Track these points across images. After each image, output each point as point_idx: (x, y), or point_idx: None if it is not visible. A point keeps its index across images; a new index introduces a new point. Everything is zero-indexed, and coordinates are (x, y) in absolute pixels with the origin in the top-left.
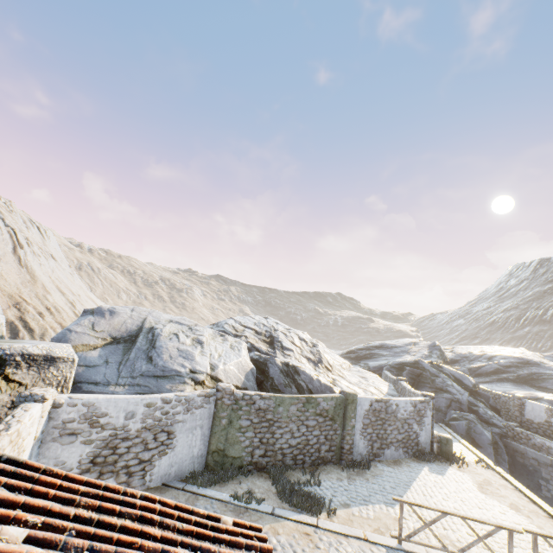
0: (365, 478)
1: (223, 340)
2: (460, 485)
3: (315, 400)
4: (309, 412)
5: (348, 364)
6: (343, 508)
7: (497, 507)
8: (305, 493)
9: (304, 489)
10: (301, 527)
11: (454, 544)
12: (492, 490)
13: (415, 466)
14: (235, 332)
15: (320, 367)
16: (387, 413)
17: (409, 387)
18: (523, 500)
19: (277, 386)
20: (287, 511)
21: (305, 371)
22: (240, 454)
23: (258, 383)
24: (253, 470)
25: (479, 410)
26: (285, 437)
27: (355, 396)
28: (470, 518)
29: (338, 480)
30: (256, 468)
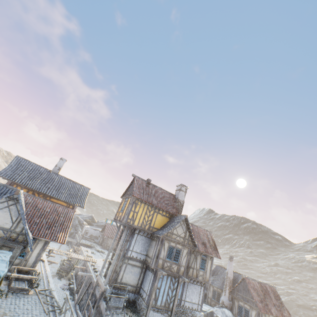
0: None
1: None
2: None
3: None
4: None
5: None
6: None
7: None
8: None
9: None
10: None
11: None
12: None
13: None
14: None
15: None
16: None
17: None
18: None
19: None
20: None
21: None
22: None
23: None
24: None
25: (76, 227)
26: None
27: None
28: None
29: None
30: None
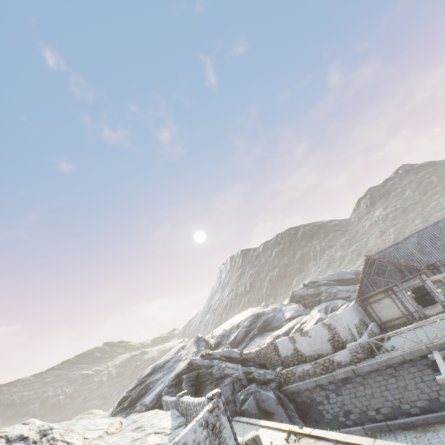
0: None
1: None
2: None
3: None
4: None
5: (119, 420)
6: None
7: None
8: None
9: None
10: None
11: None
12: None
13: None
14: None
15: None
16: None
17: (192, 399)
18: None
19: None
20: None
21: None
22: None
23: None
24: None
25: (255, 375)
26: None
27: None
28: None
29: None
30: None
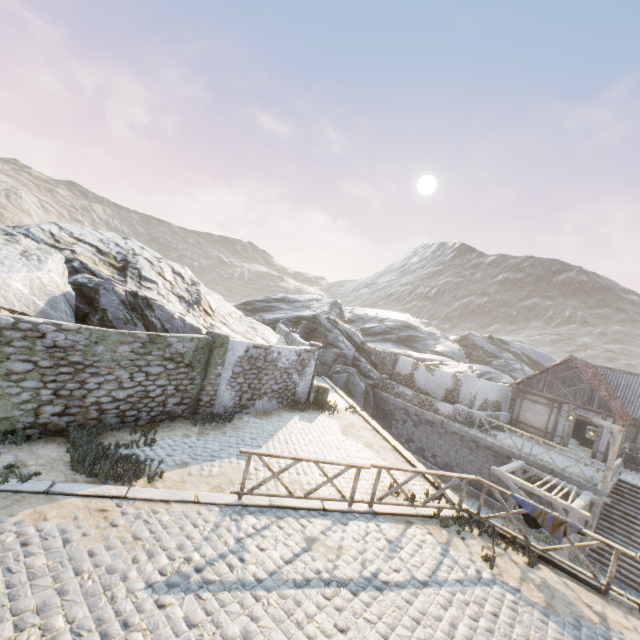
0: (222, 432)
1: (8, 240)
2: (327, 430)
3: (165, 340)
4: (153, 356)
5: (240, 314)
6: (178, 469)
7: (354, 447)
8: (120, 458)
9: (125, 452)
10: (97, 503)
11: (303, 488)
12: (353, 432)
13: (286, 415)
14: (54, 242)
15: (196, 309)
16: (266, 361)
17: (299, 339)
18: (377, 438)
19: (112, 322)
20: (78, 485)
21: (163, 307)
22: (9, 413)
23: (80, 316)
24: (36, 435)
25: (361, 365)
26: (107, 388)
27: (227, 338)
28: (324, 462)
29: (184, 437)
30: (45, 432)
